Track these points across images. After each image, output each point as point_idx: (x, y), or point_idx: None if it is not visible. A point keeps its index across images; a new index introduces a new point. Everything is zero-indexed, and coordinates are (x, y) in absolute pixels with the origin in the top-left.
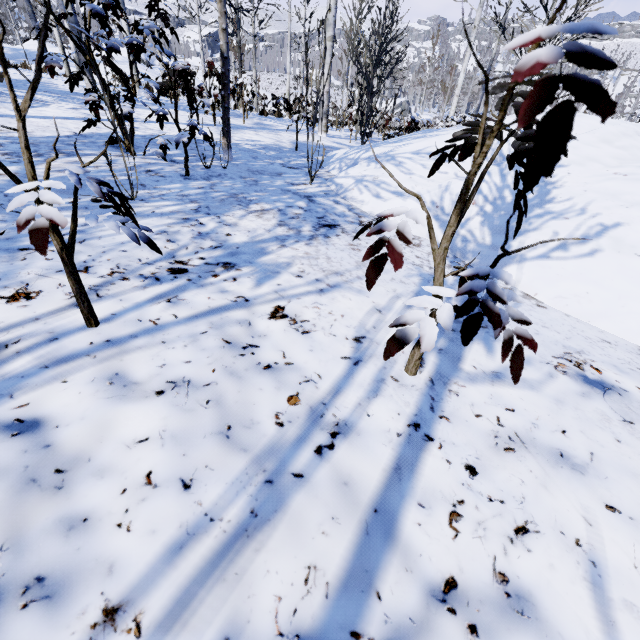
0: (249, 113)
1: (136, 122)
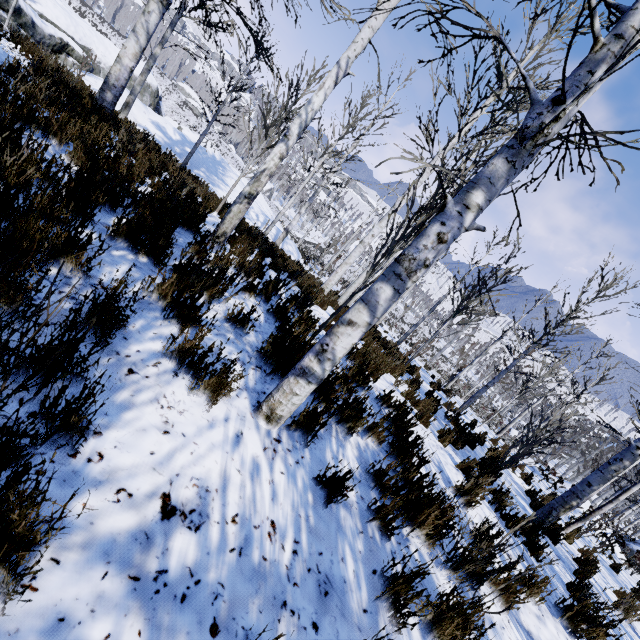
0: None
1: None
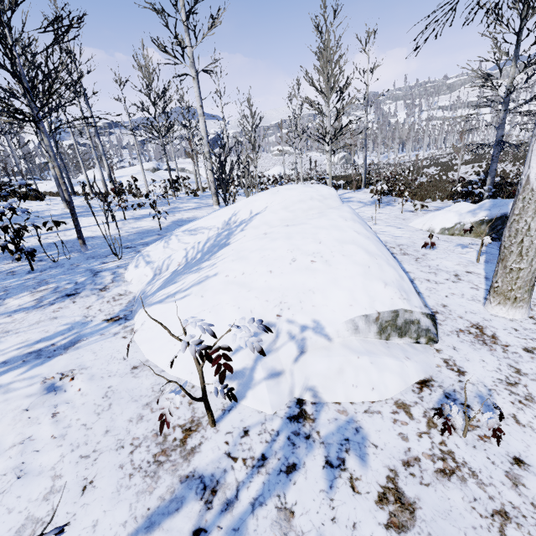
0: (185, 197)
1: (63, 231)
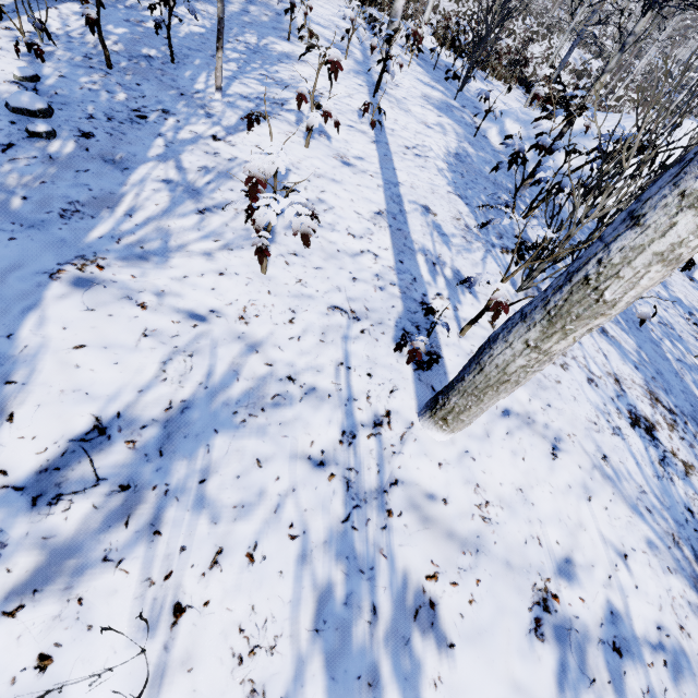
0: None
1: (387, 130)
